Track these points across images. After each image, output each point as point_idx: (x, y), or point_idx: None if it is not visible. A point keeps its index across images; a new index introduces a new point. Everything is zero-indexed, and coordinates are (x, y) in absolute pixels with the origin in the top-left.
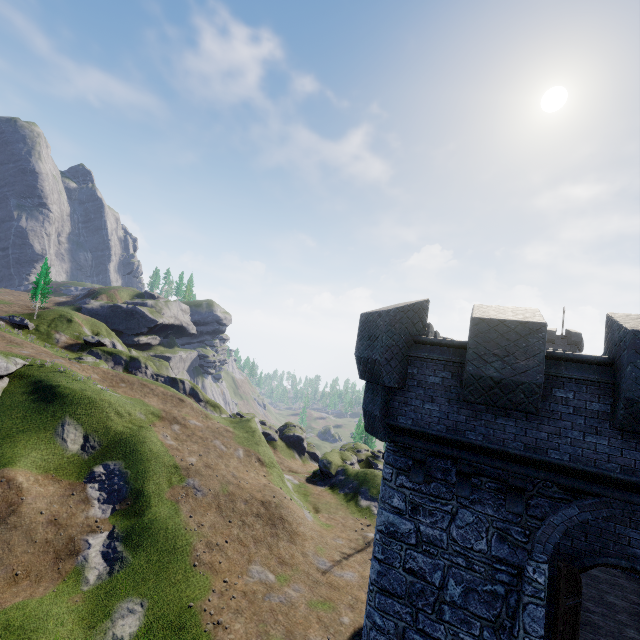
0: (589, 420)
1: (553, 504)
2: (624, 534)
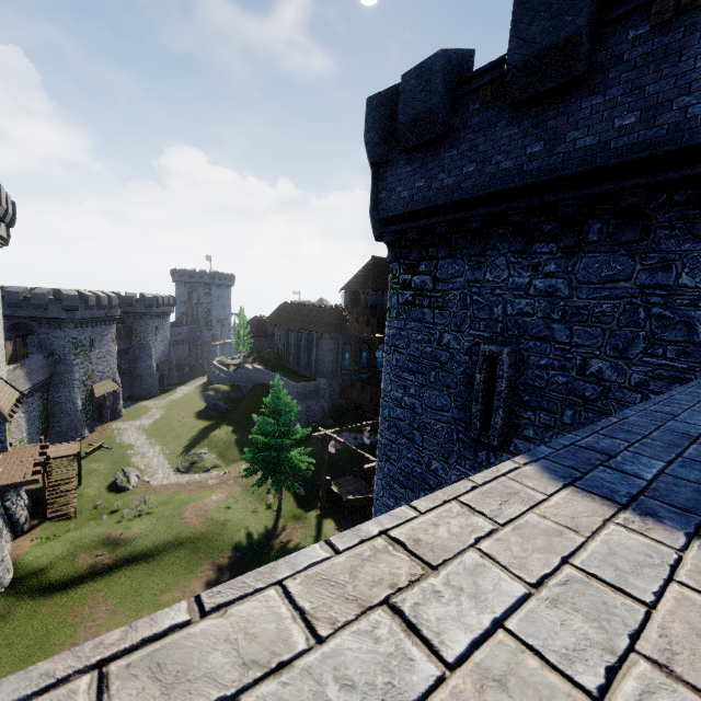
0: (6, 307)
1: (7, 324)
2: (31, 328)
